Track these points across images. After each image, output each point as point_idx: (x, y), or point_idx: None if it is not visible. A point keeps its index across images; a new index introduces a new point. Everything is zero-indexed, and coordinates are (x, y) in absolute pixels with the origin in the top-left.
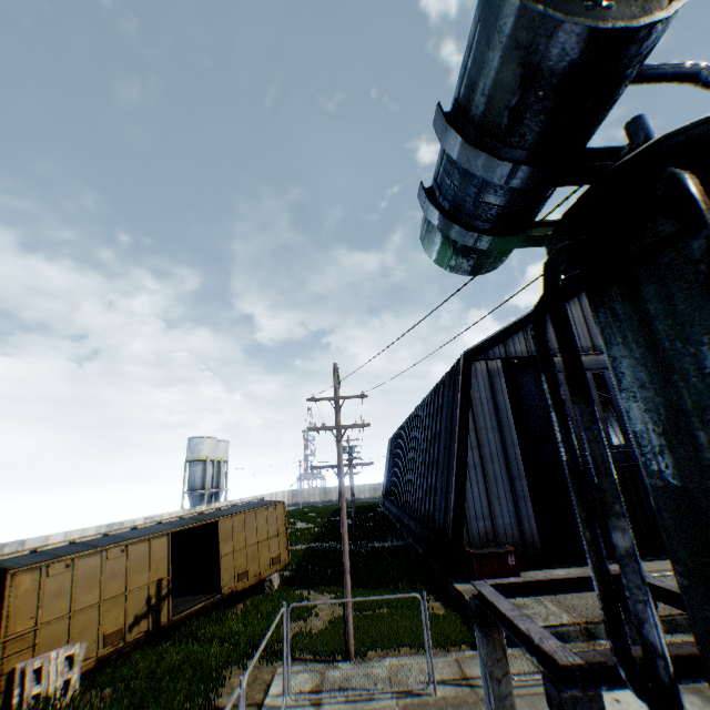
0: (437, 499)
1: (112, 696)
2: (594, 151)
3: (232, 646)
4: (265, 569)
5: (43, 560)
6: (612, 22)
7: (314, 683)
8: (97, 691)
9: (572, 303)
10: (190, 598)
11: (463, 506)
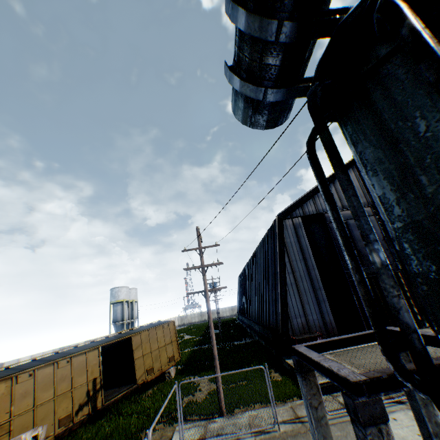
0: (270, 308)
1: None
2: (330, 11)
3: (145, 416)
4: (165, 365)
5: (13, 373)
6: None
7: (200, 434)
8: None
9: None
10: (116, 389)
11: (286, 310)
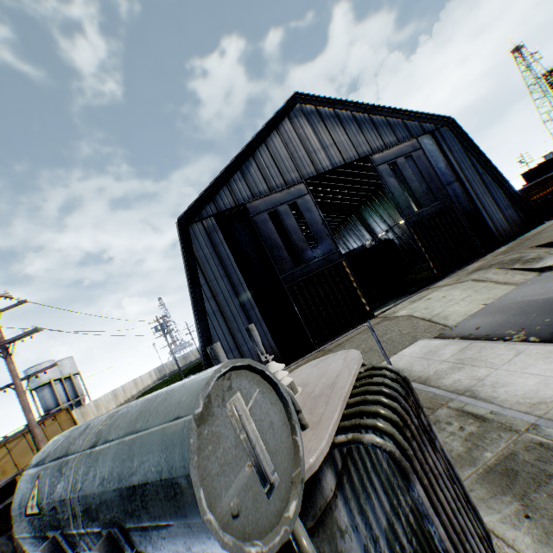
0: None
1: None
2: None
3: None
4: None
5: None
6: None
7: None
8: None
9: (262, 149)
10: None
11: None
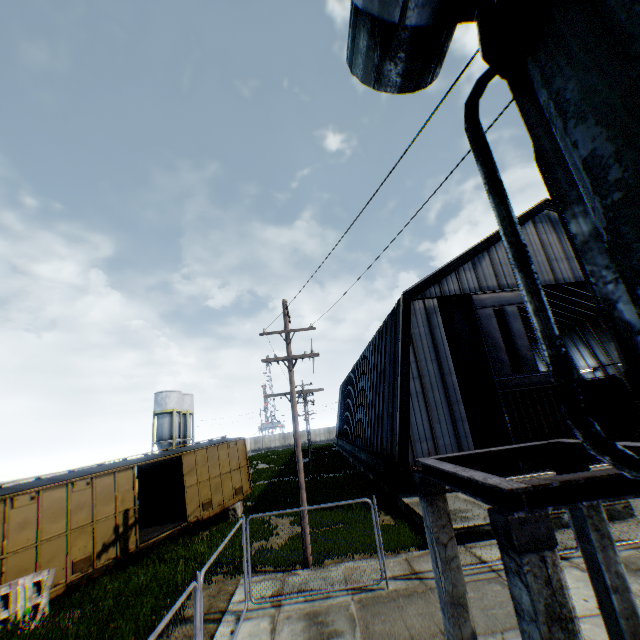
0: (384, 428)
1: (80, 615)
2: None
3: (197, 564)
4: (229, 499)
5: (7, 493)
6: None
7: (275, 589)
8: (65, 612)
9: (498, 246)
10: (157, 528)
11: (407, 430)
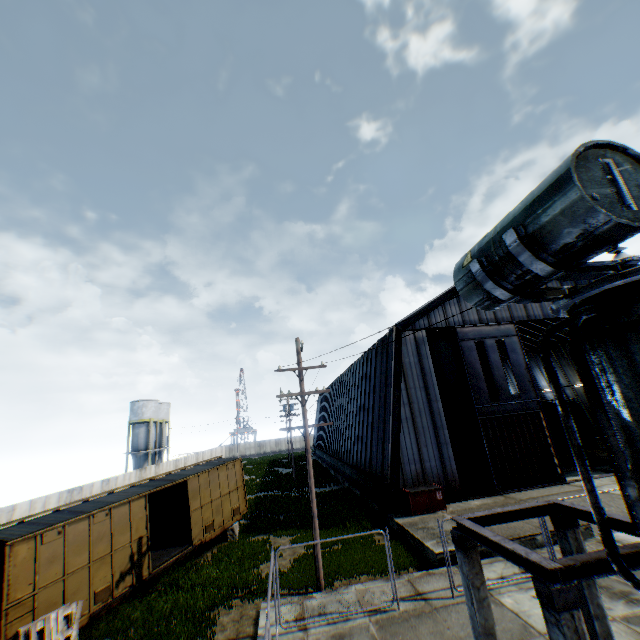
0: (374, 448)
1: None
2: (602, 263)
3: (216, 590)
4: (228, 520)
5: (37, 530)
6: (638, 222)
7: (297, 613)
8: None
9: None
10: (163, 552)
11: (398, 453)
